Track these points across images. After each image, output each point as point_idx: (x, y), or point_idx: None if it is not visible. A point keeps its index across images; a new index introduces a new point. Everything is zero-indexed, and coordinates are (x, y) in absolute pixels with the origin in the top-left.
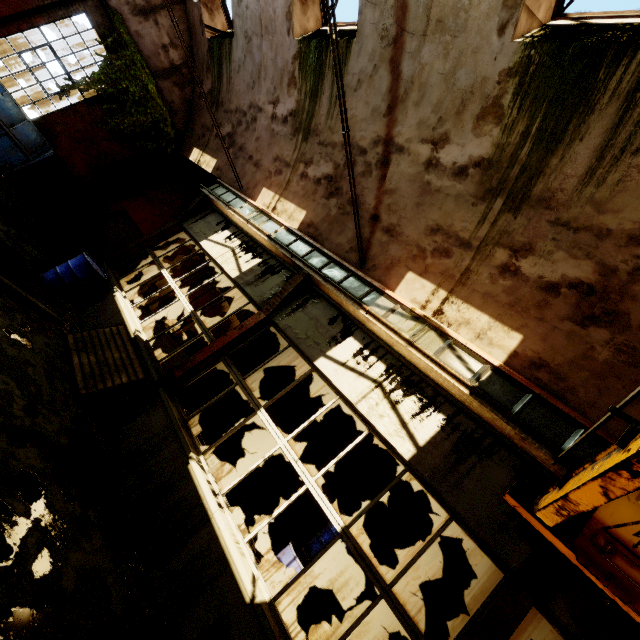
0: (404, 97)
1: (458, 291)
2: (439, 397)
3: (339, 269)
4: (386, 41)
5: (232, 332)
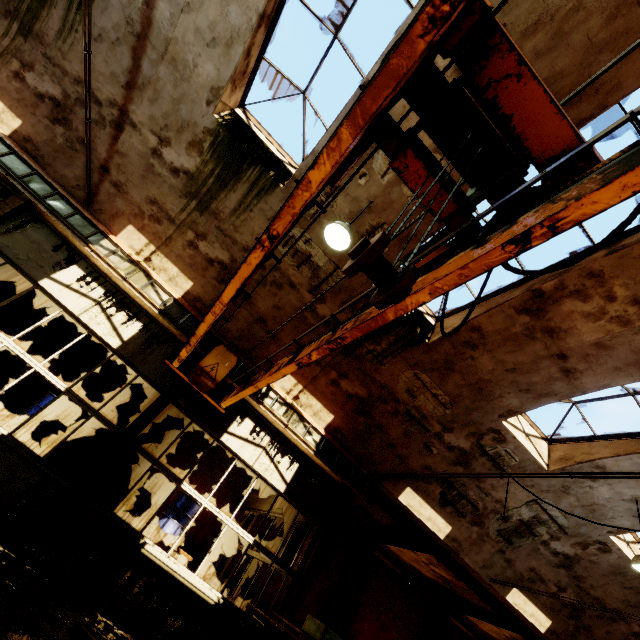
0: (142, 87)
1: (163, 249)
2: (141, 313)
3: (65, 204)
4: (131, 29)
5: None
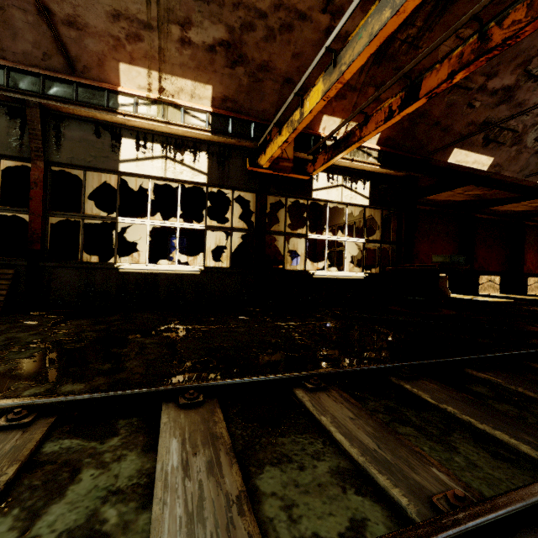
0: None
1: (164, 69)
2: (197, 144)
3: (60, 84)
4: None
5: (34, 192)
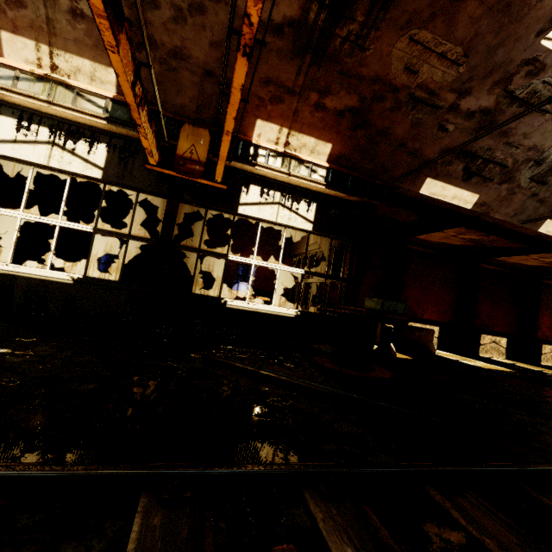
0: None
1: (55, 43)
2: (96, 134)
3: None
4: None
5: None
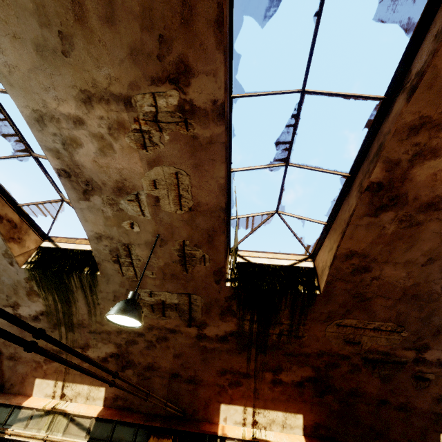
0: None
1: (67, 378)
2: None
3: None
4: None
5: None
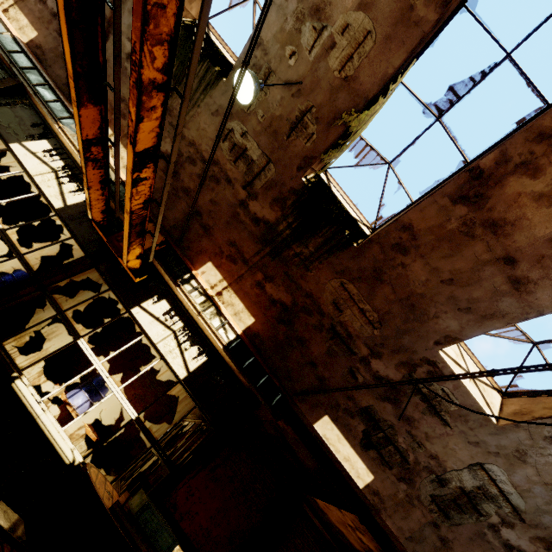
0: (124, 1)
1: (123, 140)
2: None
3: (52, 93)
4: None
5: None
